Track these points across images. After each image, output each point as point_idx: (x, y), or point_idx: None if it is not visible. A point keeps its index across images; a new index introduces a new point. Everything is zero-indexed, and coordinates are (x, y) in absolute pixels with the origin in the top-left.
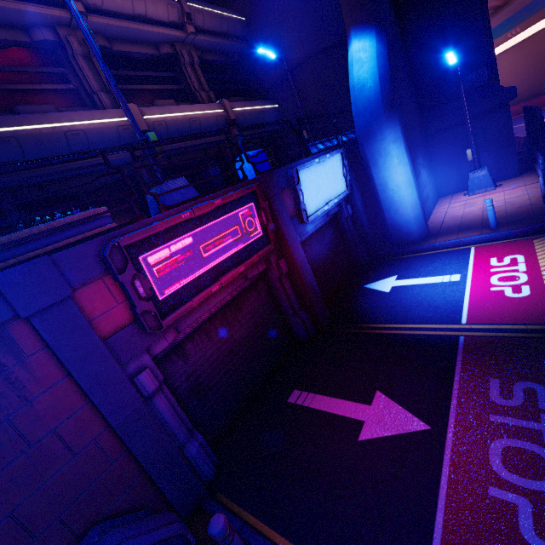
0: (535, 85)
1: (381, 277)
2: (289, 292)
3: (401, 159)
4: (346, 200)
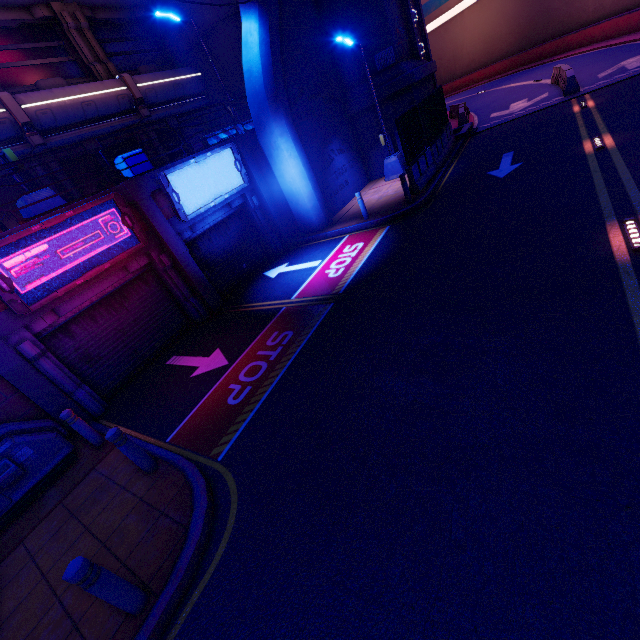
0: (524, 36)
1: (279, 264)
2: (177, 282)
3: (291, 153)
4: (252, 192)
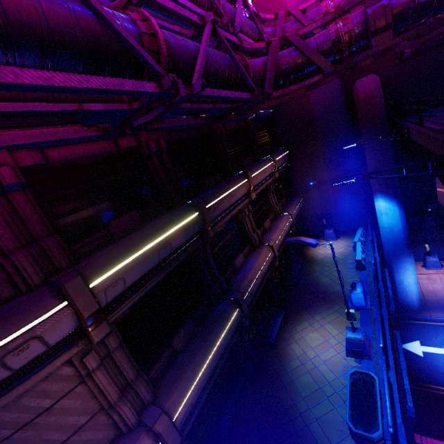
0: None
1: (408, 339)
2: None
3: (413, 272)
4: None
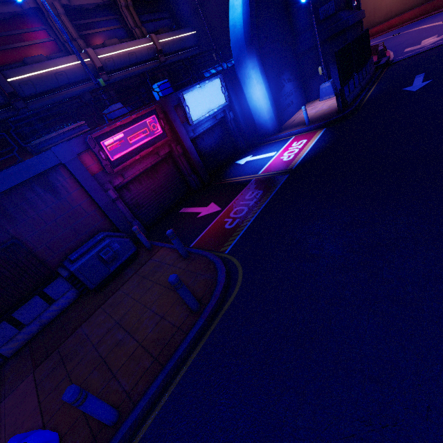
0: None
1: (245, 156)
2: (184, 164)
3: (258, 80)
4: (229, 108)
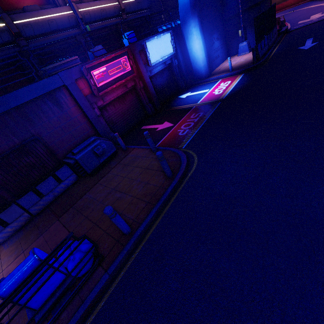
0: None
1: (185, 93)
2: (144, 95)
3: (198, 36)
4: (175, 57)
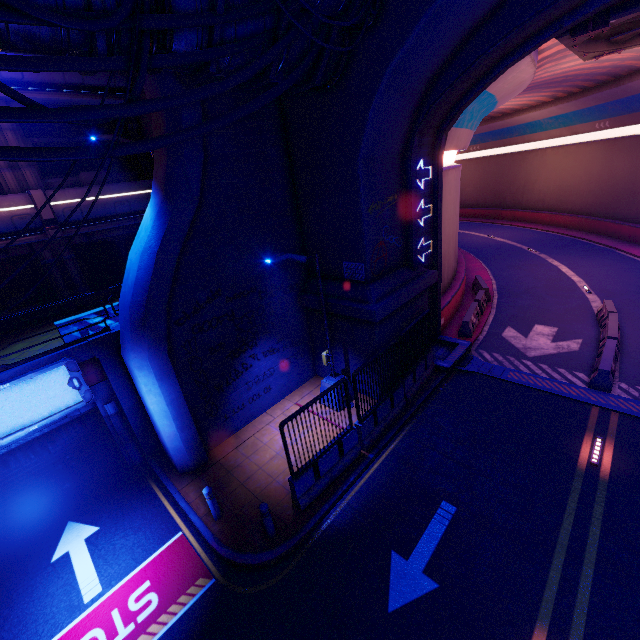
0: (603, 202)
1: (94, 517)
2: None
3: (152, 388)
4: (110, 395)
